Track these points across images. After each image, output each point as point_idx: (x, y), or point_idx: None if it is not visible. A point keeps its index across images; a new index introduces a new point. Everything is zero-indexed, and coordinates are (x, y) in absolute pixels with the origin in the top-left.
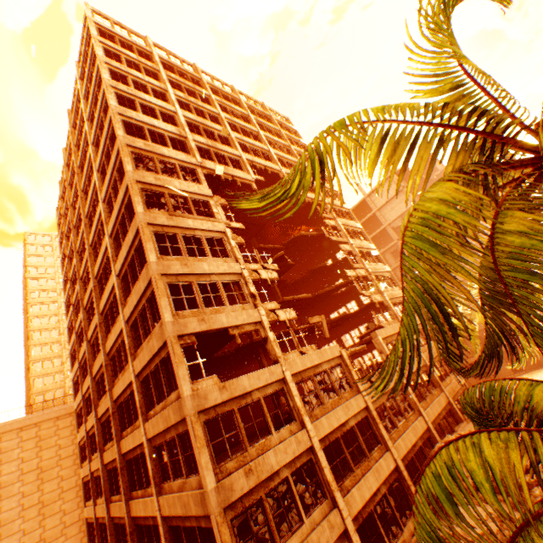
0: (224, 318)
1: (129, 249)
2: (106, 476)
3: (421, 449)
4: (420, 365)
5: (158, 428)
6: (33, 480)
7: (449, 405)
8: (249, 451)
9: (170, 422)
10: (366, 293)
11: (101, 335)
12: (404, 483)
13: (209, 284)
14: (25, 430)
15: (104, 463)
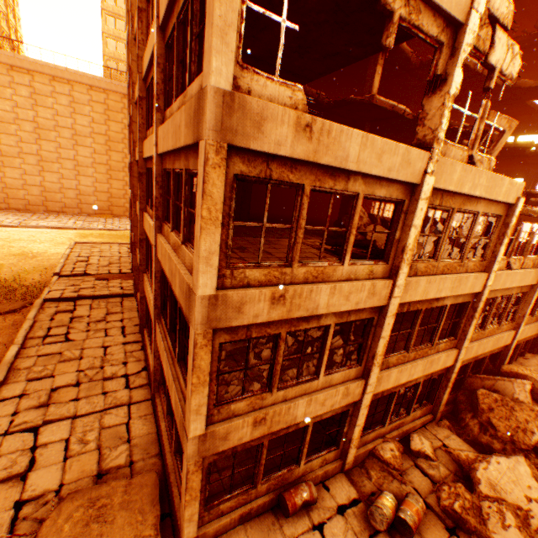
0: None
1: None
2: (136, 174)
3: (482, 358)
4: None
5: (166, 143)
6: (102, 144)
7: None
8: (293, 270)
9: (178, 142)
10: None
11: None
12: (443, 381)
13: None
14: (94, 91)
15: (136, 160)
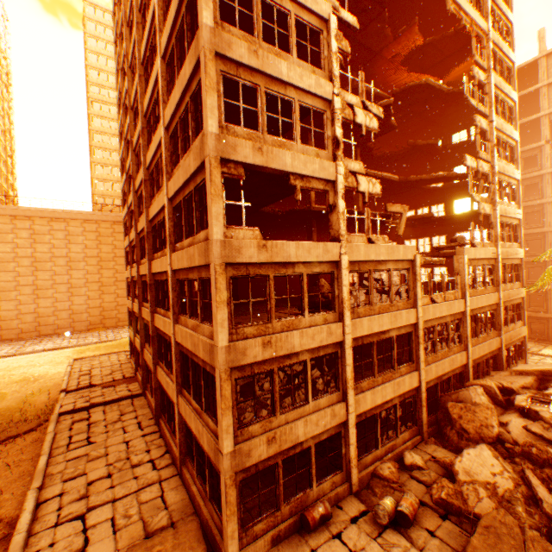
0: (288, 159)
1: (178, 4)
2: (141, 285)
3: (448, 379)
4: (492, 302)
5: (182, 263)
6: (94, 265)
7: (497, 350)
8: (273, 324)
9: (193, 263)
10: (477, 197)
11: (142, 144)
12: (417, 402)
13: (281, 108)
14: (87, 223)
15: (140, 274)
